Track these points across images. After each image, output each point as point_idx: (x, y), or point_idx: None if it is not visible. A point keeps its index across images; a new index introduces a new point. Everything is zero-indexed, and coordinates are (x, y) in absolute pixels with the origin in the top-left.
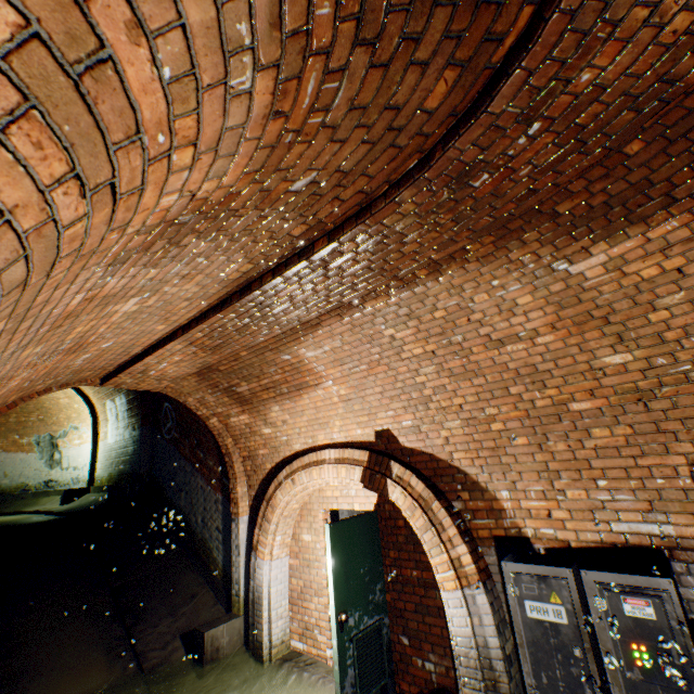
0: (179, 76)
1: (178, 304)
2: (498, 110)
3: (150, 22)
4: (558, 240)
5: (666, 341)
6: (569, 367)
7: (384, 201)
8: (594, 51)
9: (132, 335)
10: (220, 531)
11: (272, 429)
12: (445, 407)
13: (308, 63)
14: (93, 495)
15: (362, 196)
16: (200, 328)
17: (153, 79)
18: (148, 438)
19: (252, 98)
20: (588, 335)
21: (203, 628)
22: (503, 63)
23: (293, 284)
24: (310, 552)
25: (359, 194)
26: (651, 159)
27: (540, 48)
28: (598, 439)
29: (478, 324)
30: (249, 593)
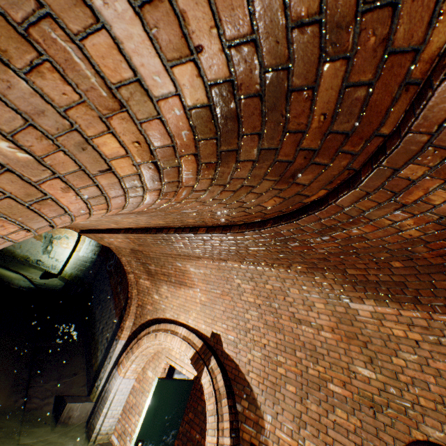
0: (94, 196)
1: (123, 222)
2: (302, 223)
3: (77, 185)
4: (346, 285)
5: (399, 379)
6: (336, 359)
7: (238, 229)
8: (359, 224)
9: (98, 223)
10: (107, 341)
11: (159, 297)
12: (255, 340)
13: (181, 188)
14: (58, 280)
15: (228, 221)
16: (133, 234)
17: (77, 199)
18: (98, 263)
19: (144, 196)
20: (352, 347)
21: (68, 399)
22: (309, 205)
23: (185, 239)
24: (147, 384)
25: (226, 220)
26: (407, 274)
27: (325, 212)
28: (338, 417)
29: (289, 304)
30: (103, 391)
